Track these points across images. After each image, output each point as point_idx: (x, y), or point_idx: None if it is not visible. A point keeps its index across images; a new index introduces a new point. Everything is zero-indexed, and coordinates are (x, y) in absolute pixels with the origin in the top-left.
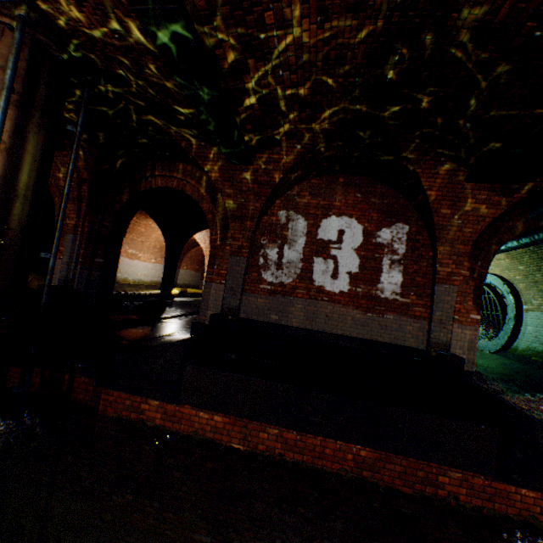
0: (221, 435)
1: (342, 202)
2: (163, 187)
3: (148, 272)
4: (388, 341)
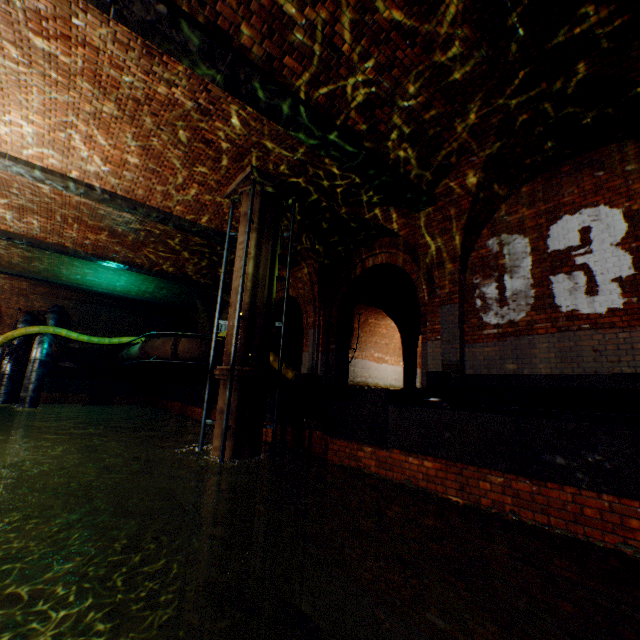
0: (433, 485)
1: (573, 194)
2: (371, 267)
3: (397, 377)
4: None
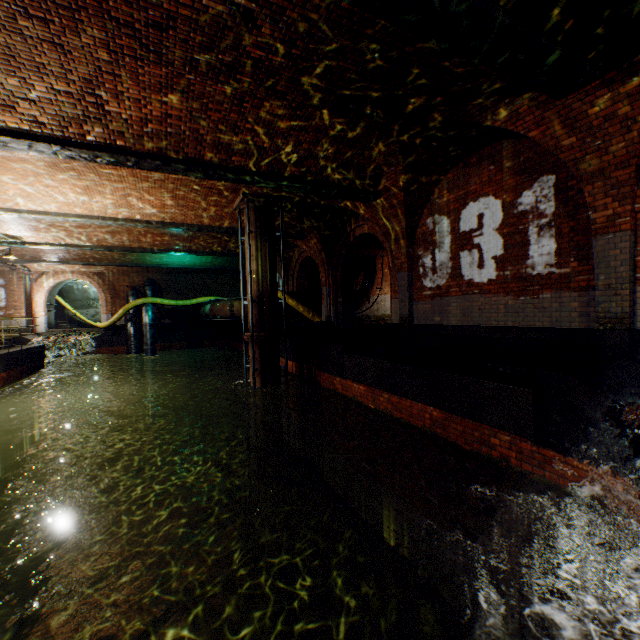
0: (363, 399)
1: (476, 184)
2: (360, 235)
3: None
4: (548, 326)
